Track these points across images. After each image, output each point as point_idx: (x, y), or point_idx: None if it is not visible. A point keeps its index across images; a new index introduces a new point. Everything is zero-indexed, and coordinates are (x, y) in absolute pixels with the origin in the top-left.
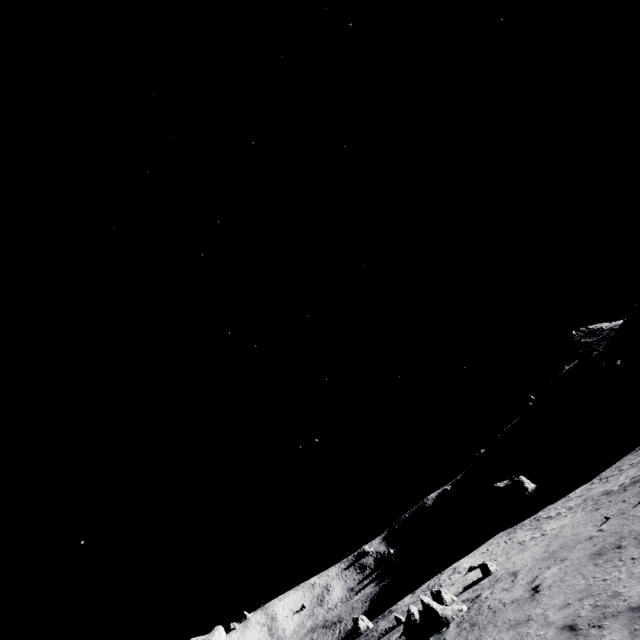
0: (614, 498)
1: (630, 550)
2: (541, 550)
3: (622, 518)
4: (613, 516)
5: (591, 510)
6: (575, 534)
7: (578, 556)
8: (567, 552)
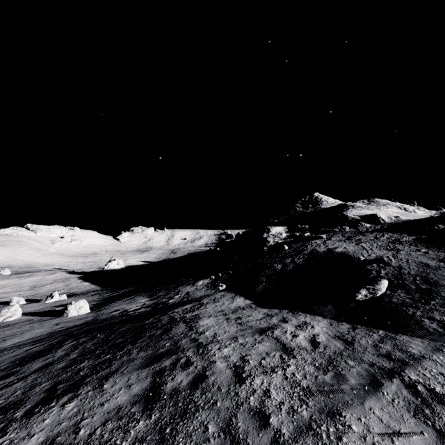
0: None
1: None
2: None
3: None
4: None
5: None
6: None
7: None
8: None
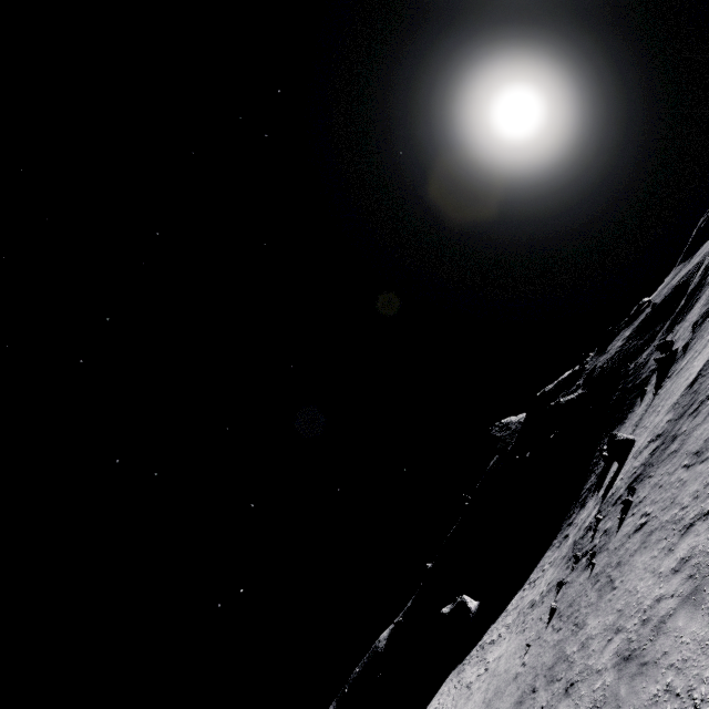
0: (535, 614)
1: (541, 694)
2: (481, 698)
3: (538, 645)
4: (533, 642)
5: (520, 632)
6: (506, 671)
7: (506, 707)
8: (499, 701)
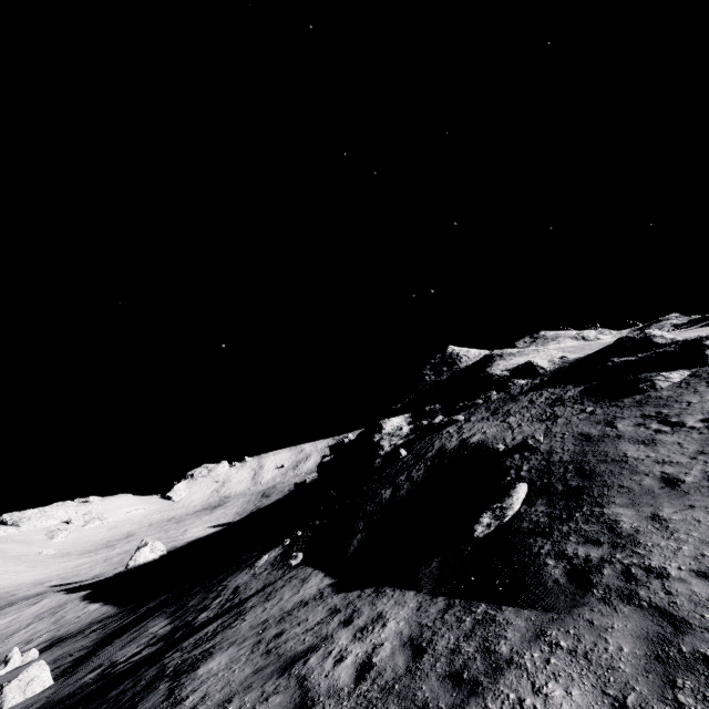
0: None
1: None
2: None
3: None
4: None
5: None
6: None
7: None
8: None
